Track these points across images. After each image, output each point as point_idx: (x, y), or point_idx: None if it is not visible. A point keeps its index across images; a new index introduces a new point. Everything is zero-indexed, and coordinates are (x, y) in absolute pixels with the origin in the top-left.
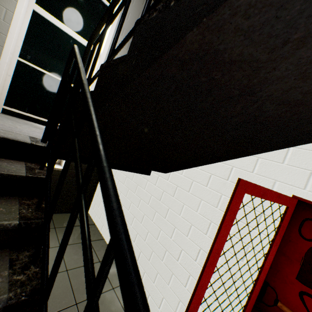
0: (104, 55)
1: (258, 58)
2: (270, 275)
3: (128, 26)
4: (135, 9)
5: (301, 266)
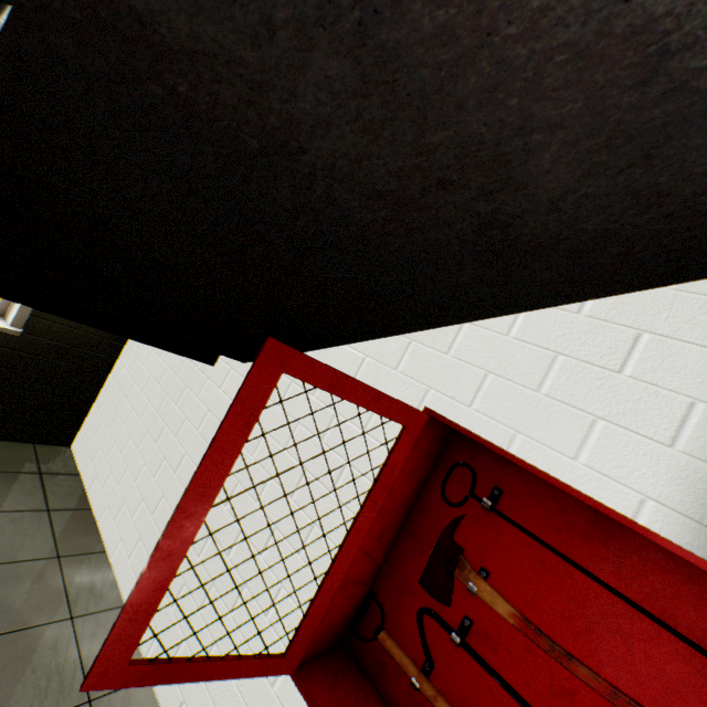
0: None
1: (241, 57)
2: (382, 579)
3: None
4: None
5: (431, 556)
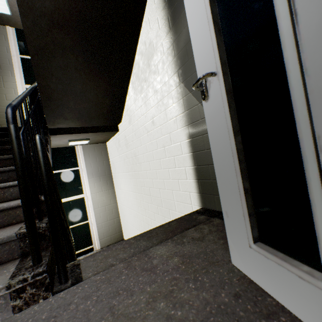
0: (90, 196)
1: None
2: None
3: (94, 169)
4: (93, 157)
5: None
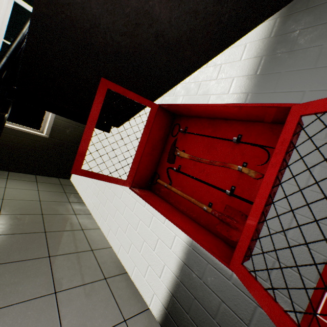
0: None
1: (78, 2)
2: (158, 168)
3: None
4: None
5: (169, 153)
